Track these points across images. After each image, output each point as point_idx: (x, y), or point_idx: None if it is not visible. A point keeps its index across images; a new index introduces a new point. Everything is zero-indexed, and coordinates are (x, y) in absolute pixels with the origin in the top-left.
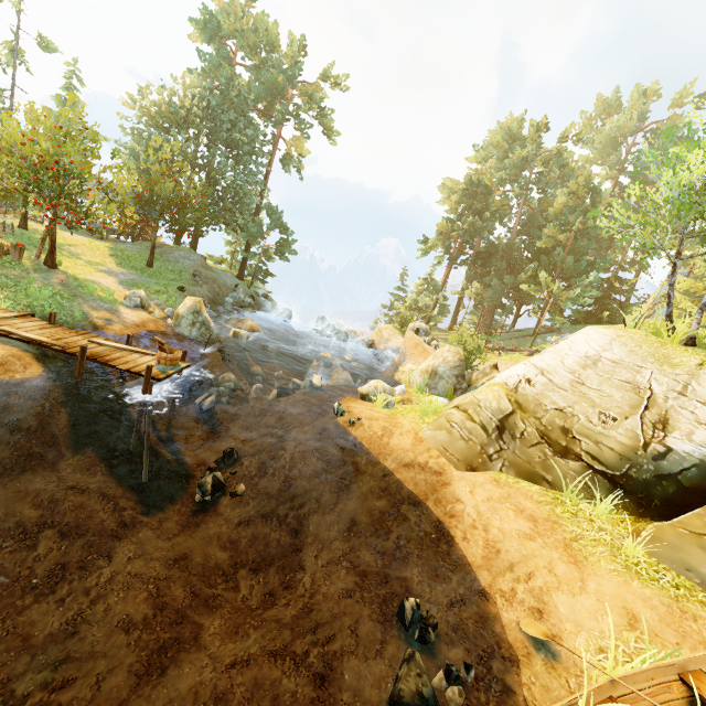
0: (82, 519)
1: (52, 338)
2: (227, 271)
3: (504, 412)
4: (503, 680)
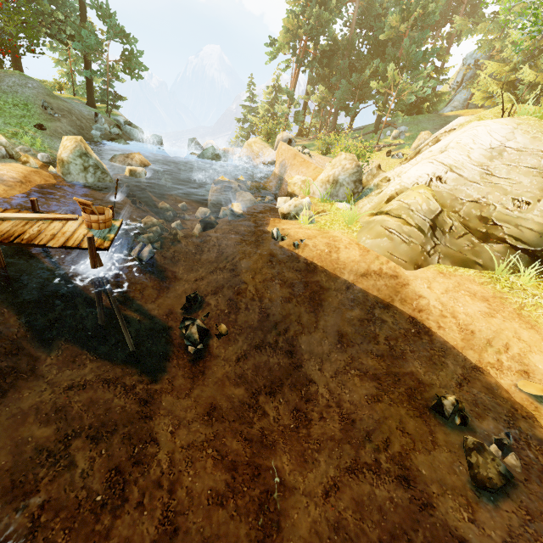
0: (101, 415)
1: None
2: (74, 99)
3: (435, 212)
4: (534, 435)
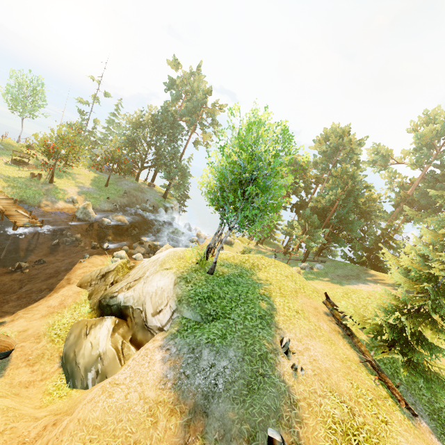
0: None
1: (5, 207)
2: (160, 193)
3: (110, 270)
4: None
